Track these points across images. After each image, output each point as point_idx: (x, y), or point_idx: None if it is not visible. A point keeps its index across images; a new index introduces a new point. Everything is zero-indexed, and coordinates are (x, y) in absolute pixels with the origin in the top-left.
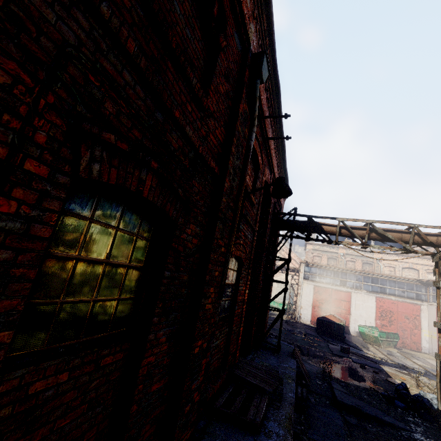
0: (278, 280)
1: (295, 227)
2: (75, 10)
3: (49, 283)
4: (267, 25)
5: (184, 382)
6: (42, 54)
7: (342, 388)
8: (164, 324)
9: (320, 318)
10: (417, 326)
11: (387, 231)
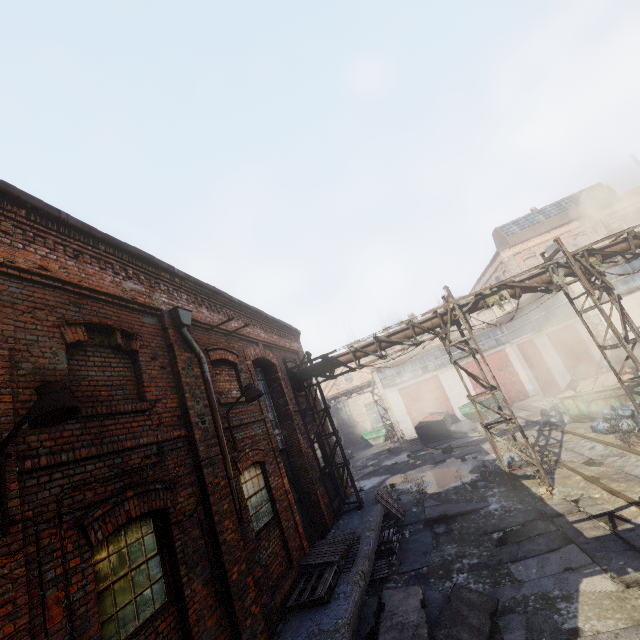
0: (328, 434)
1: (315, 372)
2: (53, 476)
3: (105, 607)
4: (169, 273)
5: (234, 606)
6: (52, 513)
7: (434, 501)
8: (195, 578)
9: (417, 426)
10: (513, 372)
11: (392, 335)
